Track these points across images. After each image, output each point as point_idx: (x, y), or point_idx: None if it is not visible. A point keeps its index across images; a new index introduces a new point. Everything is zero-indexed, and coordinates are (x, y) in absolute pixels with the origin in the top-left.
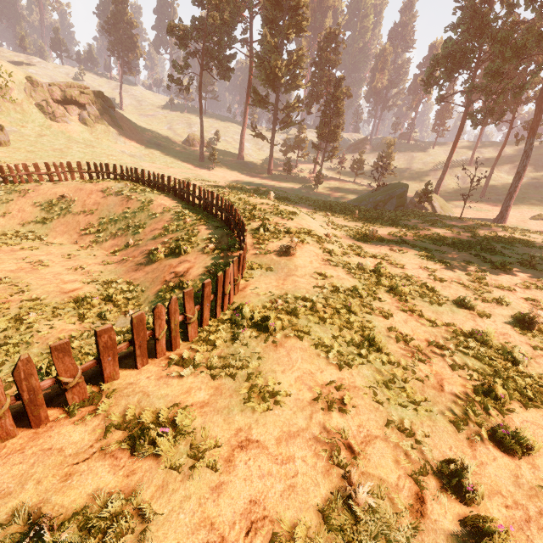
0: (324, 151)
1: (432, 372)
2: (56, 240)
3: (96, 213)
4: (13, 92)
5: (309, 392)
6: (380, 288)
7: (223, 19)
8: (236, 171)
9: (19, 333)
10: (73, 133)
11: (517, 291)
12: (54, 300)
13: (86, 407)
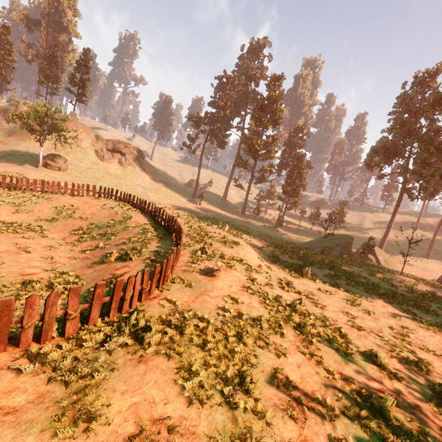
0: (287, 202)
1: (300, 436)
2: (52, 235)
3: (89, 220)
4: (84, 142)
5: (134, 426)
6: (288, 324)
7: (225, 114)
8: (217, 208)
9: None
10: (111, 169)
11: None
12: (9, 279)
13: None
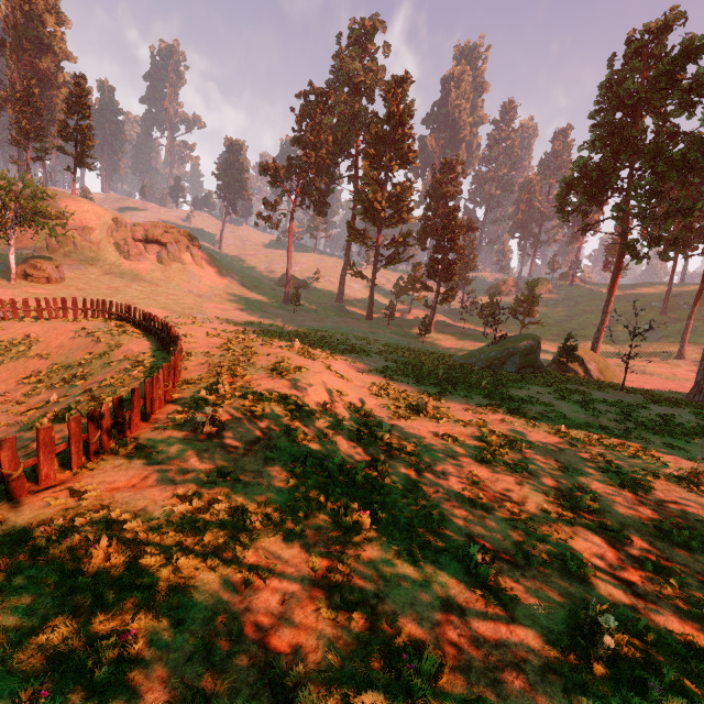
0: (437, 293)
1: None
2: None
3: (52, 358)
4: (94, 232)
5: None
6: (322, 510)
7: (318, 156)
8: (324, 315)
9: None
10: (142, 271)
11: (634, 542)
12: None
13: None
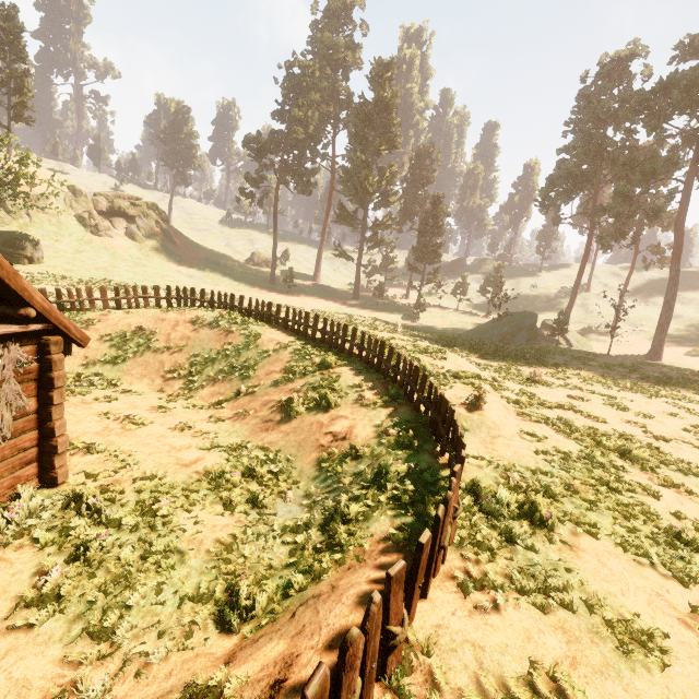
0: (423, 274)
1: None
2: (133, 387)
3: (185, 350)
4: (50, 201)
5: (684, 629)
6: (608, 453)
7: (308, 133)
8: (315, 296)
9: (156, 533)
10: (118, 249)
11: None
12: (178, 478)
13: (409, 676)
